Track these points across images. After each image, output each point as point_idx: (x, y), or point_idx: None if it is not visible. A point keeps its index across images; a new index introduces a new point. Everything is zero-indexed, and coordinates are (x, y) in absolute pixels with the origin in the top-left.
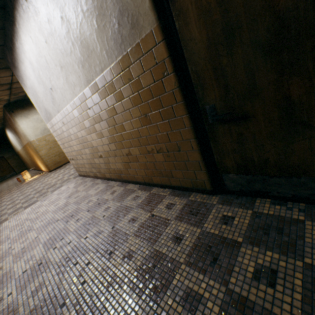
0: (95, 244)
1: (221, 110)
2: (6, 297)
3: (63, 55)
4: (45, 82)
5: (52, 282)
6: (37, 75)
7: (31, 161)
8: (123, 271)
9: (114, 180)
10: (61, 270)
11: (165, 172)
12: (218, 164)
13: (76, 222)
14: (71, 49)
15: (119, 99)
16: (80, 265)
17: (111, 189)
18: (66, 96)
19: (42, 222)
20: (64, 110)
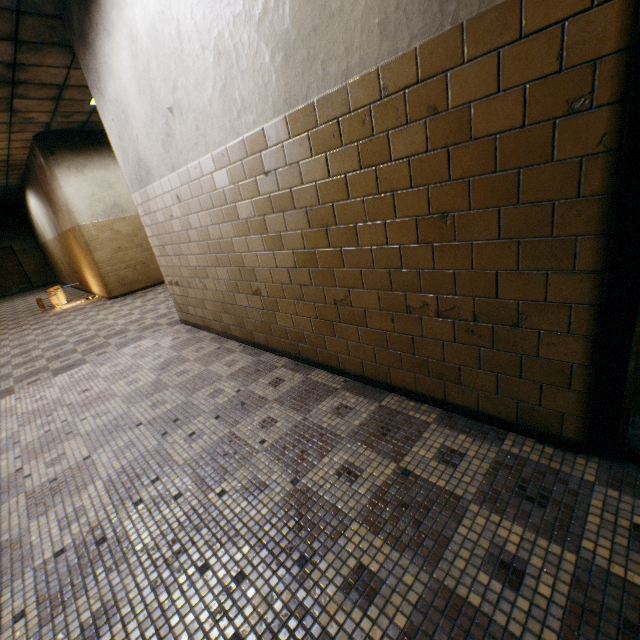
0: (250, 519)
1: None
2: (8, 621)
3: (234, 22)
4: (158, 91)
5: (139, 612)
6: (142, 69)
7: (71, 269)
8: (355, 637)
9: (275, 353)
10: (163, 579)
11: (439, 365)
12: (630, 383)
13: (189, 441)
14: (265, 4)
15: (372, 161)
16: (216, 576)
17: (269, 373)
18: (208, 134)
19: (99, 419)
20: (191, 167)
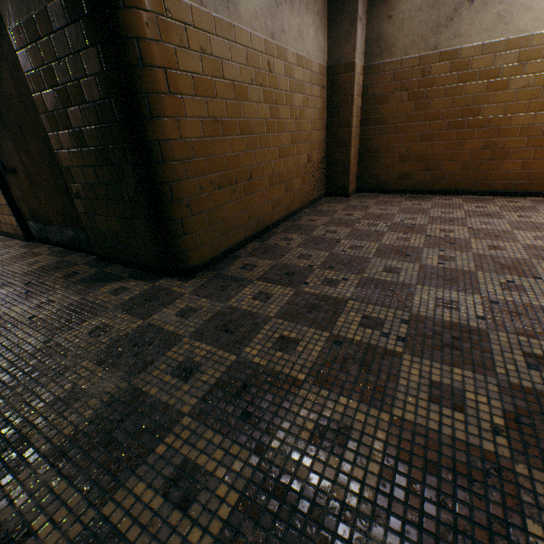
0: None
1: (4, 161)
2: None
3: None
4: None
5: None
6: None
7: None
8: None
9: None
10: None
11: None
12: (22, 211)
13: None
14: None
15: None
16: None
17: None
18: None
19: None
20: None
